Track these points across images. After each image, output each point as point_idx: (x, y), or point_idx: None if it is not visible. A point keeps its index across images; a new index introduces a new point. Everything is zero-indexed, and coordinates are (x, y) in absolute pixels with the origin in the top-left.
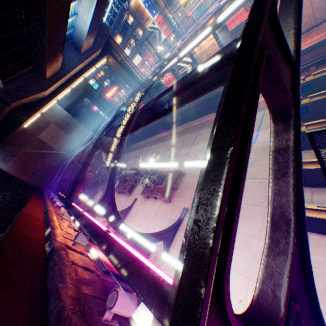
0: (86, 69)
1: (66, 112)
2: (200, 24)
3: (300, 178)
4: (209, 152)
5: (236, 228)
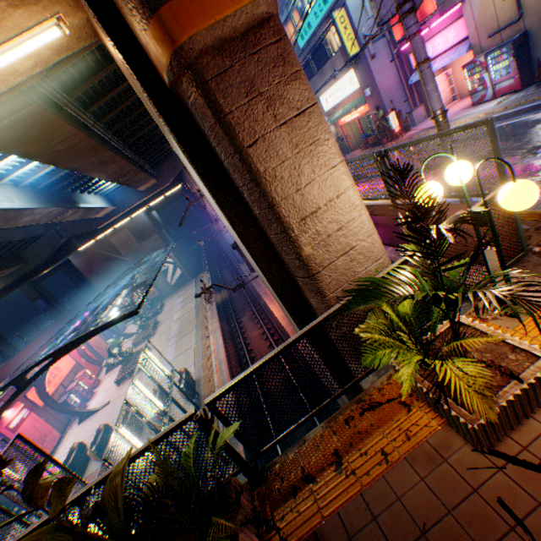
0: (150, 201)
1: (144, 218)
2: None
3: None
4: None
5: None
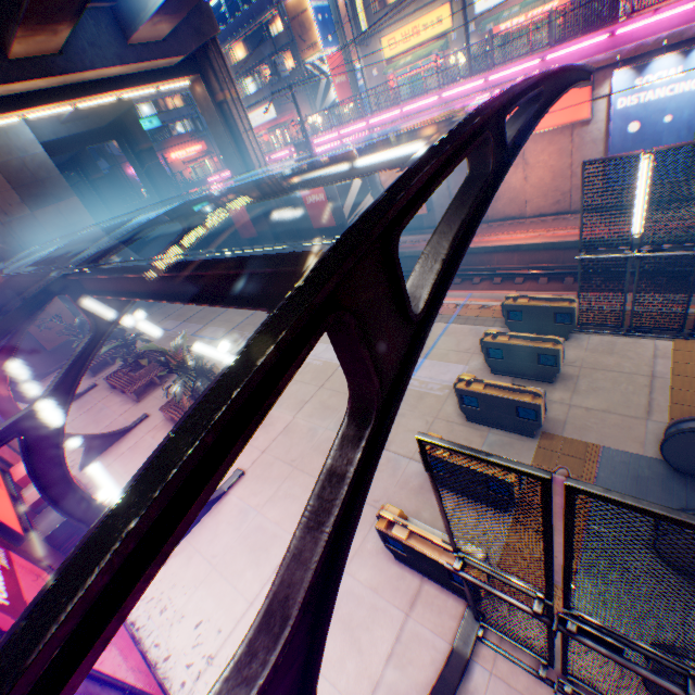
0: (130, 82)
1: (44, 153)
2: (400, 114)
3: (350, 533)
4: (119, 499)
5: (80, 684)
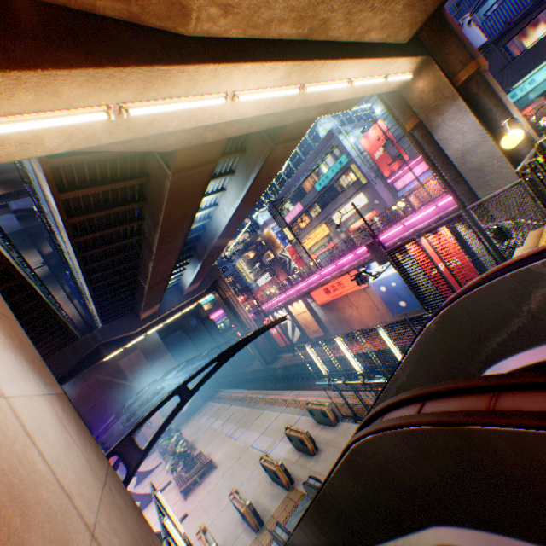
0: (185, 306)
1: (158, 337)
2: (296, 289)
3: None
4: None
5: None
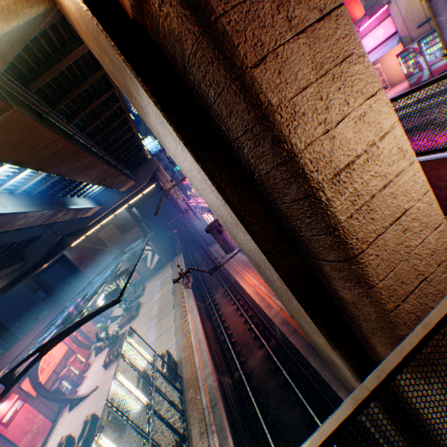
0: (130, 199)
1: (126, 214)
2: None
3: None
4: None
5: None
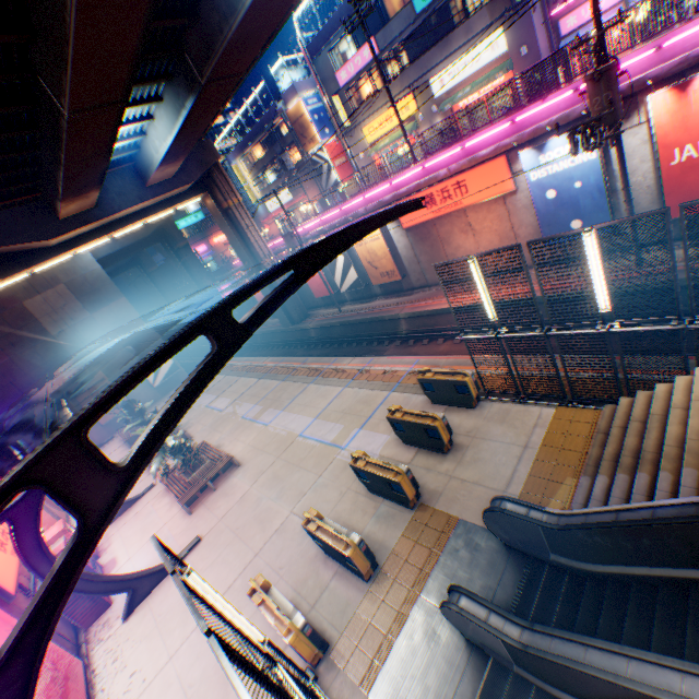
0: (152, 211)
1: (100, 268)
2: (364, 200)
3: (61, 606)
4: None
5: None
